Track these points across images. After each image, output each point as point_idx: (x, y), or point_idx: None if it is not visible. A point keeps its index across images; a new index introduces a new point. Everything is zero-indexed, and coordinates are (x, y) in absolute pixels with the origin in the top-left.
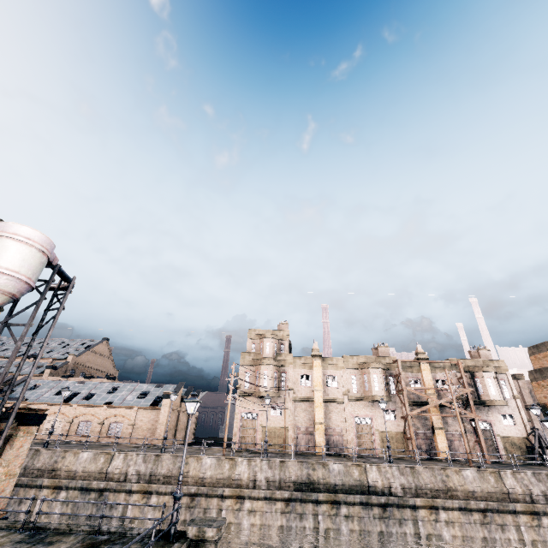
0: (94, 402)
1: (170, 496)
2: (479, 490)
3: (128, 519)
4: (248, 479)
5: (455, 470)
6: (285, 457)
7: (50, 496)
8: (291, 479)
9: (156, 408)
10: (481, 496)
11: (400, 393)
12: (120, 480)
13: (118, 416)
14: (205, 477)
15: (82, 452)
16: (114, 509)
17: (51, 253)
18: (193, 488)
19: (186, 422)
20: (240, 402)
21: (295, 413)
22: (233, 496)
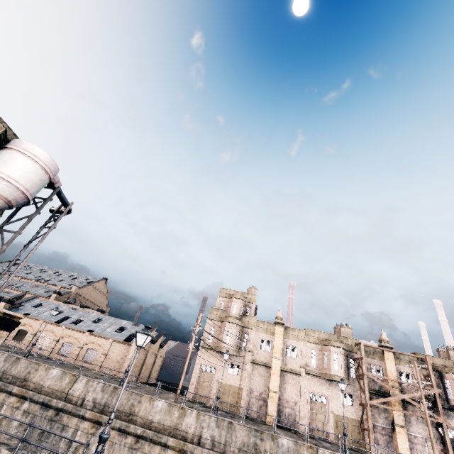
0: (79, 328)
1: (117, 431)
2: None
3: (75, 445)
4: (194, 433)
5: None
6: (235, 419)
7: (15, 403)
8: (237, 445)
9: (128, 344)
10: None
11: (360, 378)
12: (77, 404)
13: (95, 344)
14: (154, 420)
15: (53, 369)
16: (65, 431)
17: (54, 174)
18: (140, 429)
19: (152, 363)
20: (201, 353)
21: (251, 376)
22: (176, 447)
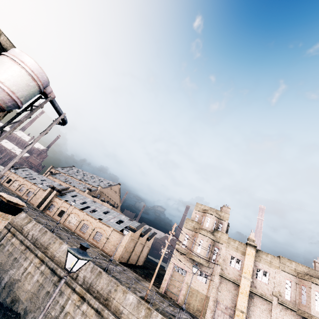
0: (94, 215)
1: (95, 311)
2: None
3: (65, 311)
4: None
5: None
6: None
7: (37, 264)
8: None
9: (122, 234)
10: None
11: None
12: (73, 277)
13: (102, 229)
14: (124, 312)
15: (64, 244)
16: (61, 296)
17: (44, 84)
18: (111, 316)
19: (140, 250)
20: (175, 255)
21: (219, 288)
22: None
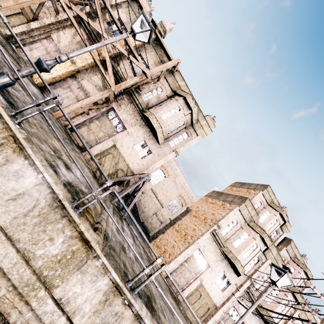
0: None
1: None
2: None
3: None
4: None
5: None
6: None
7: None
8: None
9: None
10: None
11: (90, 3)
12: None
13: None
14: None
15: None
16: None
17: None
18: None
19: None
20: None
21: None
22: None
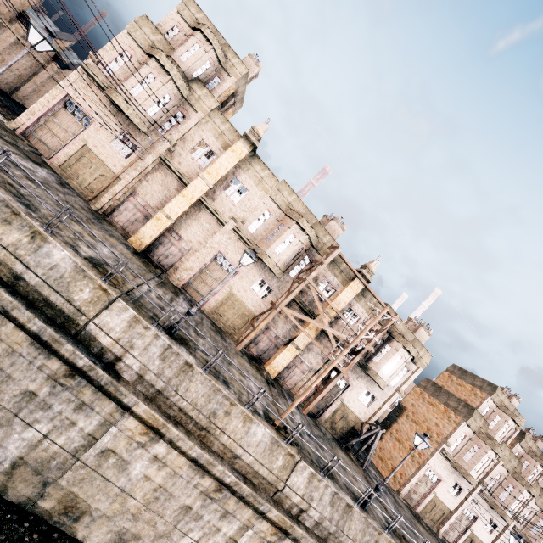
0: None
1: None
2: (249, 461)
3: None
4: None
5: (248, 416)
6: (29, 182)
7: None
8: None
9: None
10: (244, 466)
11: (298, 281)
12: None
13: None
14: None
15: None
16: None
17: None
18: None
19: (29, 73)
20: (78, 79)
21: (148, 176)
22: None
